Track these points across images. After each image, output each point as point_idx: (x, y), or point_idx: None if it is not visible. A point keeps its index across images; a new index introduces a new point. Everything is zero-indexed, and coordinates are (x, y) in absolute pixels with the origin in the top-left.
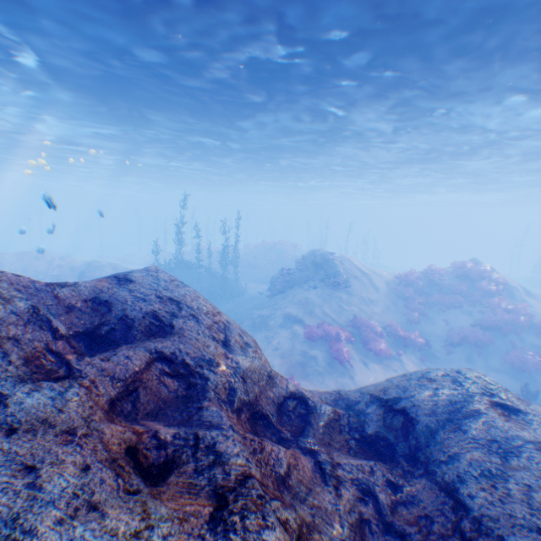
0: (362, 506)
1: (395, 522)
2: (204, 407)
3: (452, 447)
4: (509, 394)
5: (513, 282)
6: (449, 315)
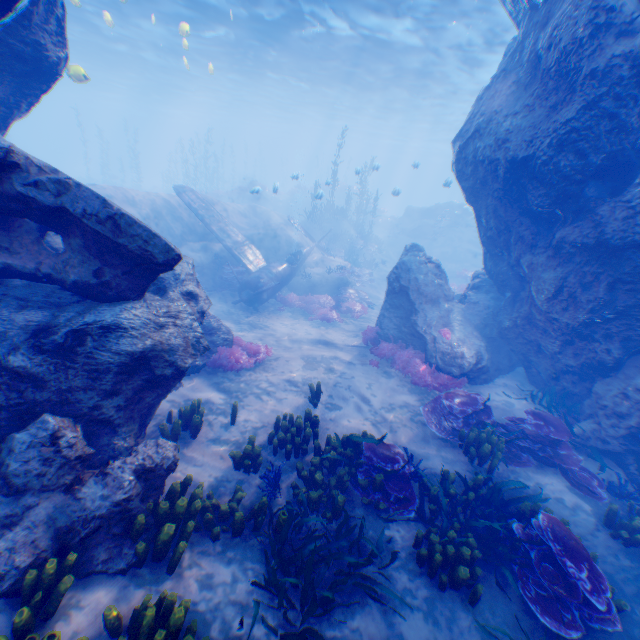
0: None
1: None
2: None
3: None
4: None
5: None
6: None
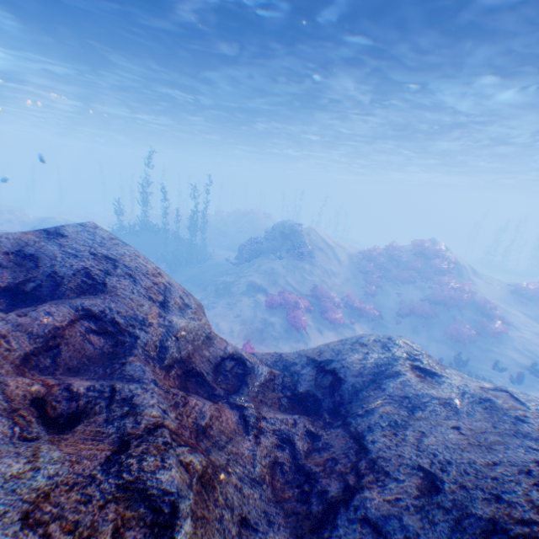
0: (279, 452)
1: (306, 465)
2: (130, 363)
3: (370, 403)
4: (430, 358)
5: (463, 262)
6: (403, 290)
